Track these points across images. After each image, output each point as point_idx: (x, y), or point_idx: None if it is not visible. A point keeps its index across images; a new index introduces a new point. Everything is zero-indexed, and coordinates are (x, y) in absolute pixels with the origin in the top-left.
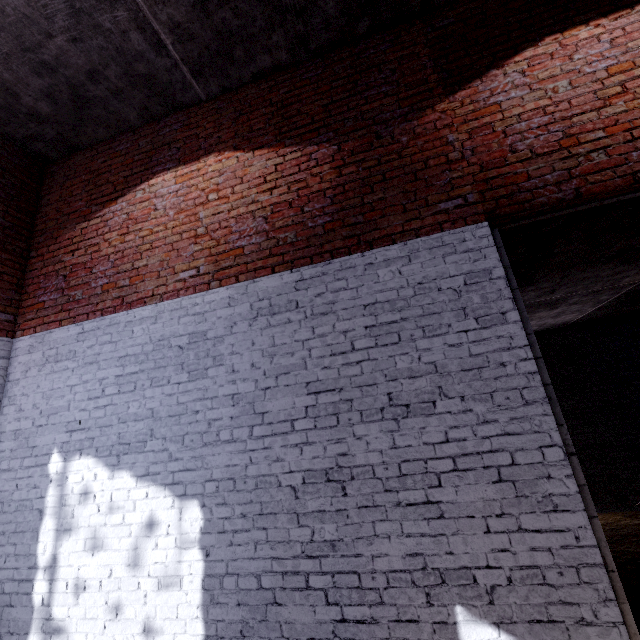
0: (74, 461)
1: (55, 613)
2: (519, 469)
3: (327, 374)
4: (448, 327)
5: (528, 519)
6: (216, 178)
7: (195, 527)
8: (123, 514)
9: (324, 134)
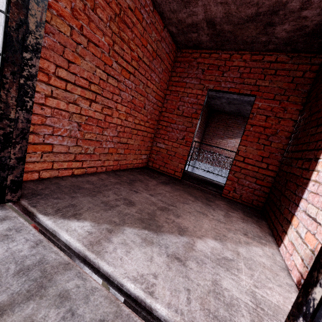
0: None
1: None
2: None
3: None
4: None
5: None
6: None
7: None
8: None
9: None
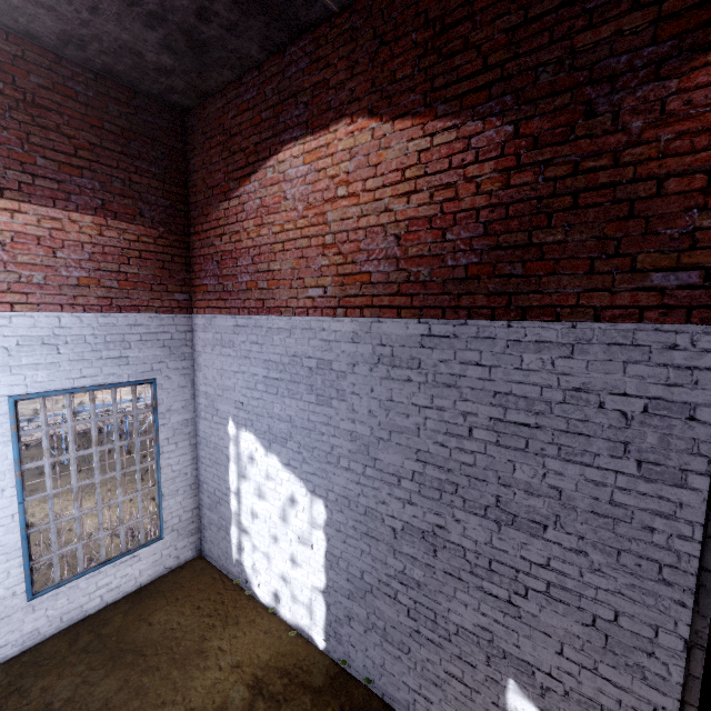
0: (242, 432)
1: (243, 521)
2: (619, 630)
3: (438, 450)
4: (594, 458)
5: (608, 669)
6: (346, 162)
7: (321, 517)
8: (275, 484)
9: (498, 97)
